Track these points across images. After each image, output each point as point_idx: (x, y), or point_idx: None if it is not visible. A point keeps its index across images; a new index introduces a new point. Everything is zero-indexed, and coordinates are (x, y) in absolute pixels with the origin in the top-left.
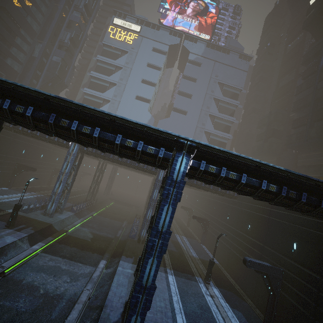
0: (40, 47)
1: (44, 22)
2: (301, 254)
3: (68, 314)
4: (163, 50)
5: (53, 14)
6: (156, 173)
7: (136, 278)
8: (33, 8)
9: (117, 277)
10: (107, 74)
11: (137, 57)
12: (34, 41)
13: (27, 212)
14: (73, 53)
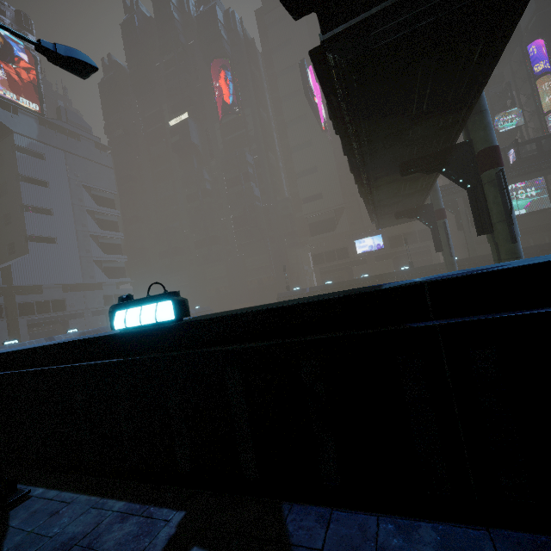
0: None
1: None
2: None
3: None
4: None
5: None
6: None
7: None
8: None
9: None
10: None
11: None
12: None
13: None
14: None
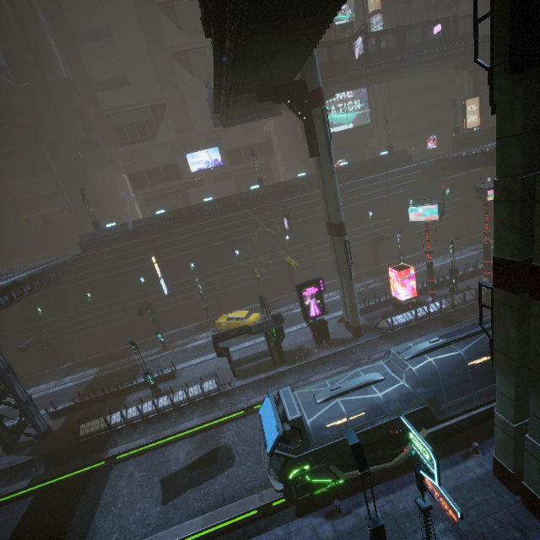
0: None
1: None
2: (47, 311)
3: None
4: None
5: None
6: None
7: None
8: None
9: None
10: None
11: None
12: None
13: None
14: None
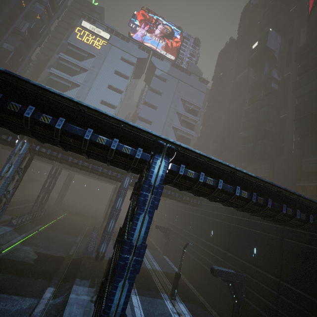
0: None
1: None
2: (260, 258)
3: None
4: (132, 61)
5: None
6: (121, 180)
7: (97, 308)
8: None
9: (69, 308)
10: (70, 74)
11: (105, 63)
12: None
13: None
14: (31, 45)
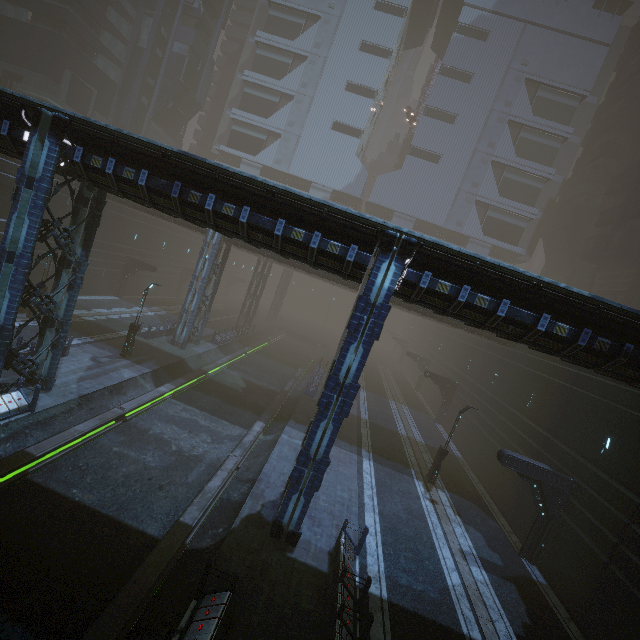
0: (149, 26)
1: None
2: (616, 458)
3: (209, 480)
4: (400, 5)
5: None
6: (357, 287)
7: None
8: None
9: (280, 447)
10: (276, 76)
11: (339, 29)
12: (138, 12)
13: (148, 338)
14: (210, 31)
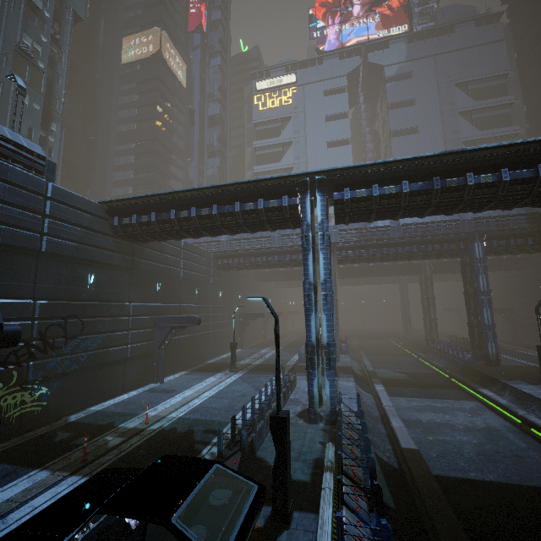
0: (192, 166)
1: (186, 135)
2: None
3: None
4: (341, 87)
5: (192, 119)
6: (466, 252)
7: None
8: (174, 124)
9: None
10: (275, 161)
11: (307, 117)
12: (184, 162)
13: None
14: (225, 155)
